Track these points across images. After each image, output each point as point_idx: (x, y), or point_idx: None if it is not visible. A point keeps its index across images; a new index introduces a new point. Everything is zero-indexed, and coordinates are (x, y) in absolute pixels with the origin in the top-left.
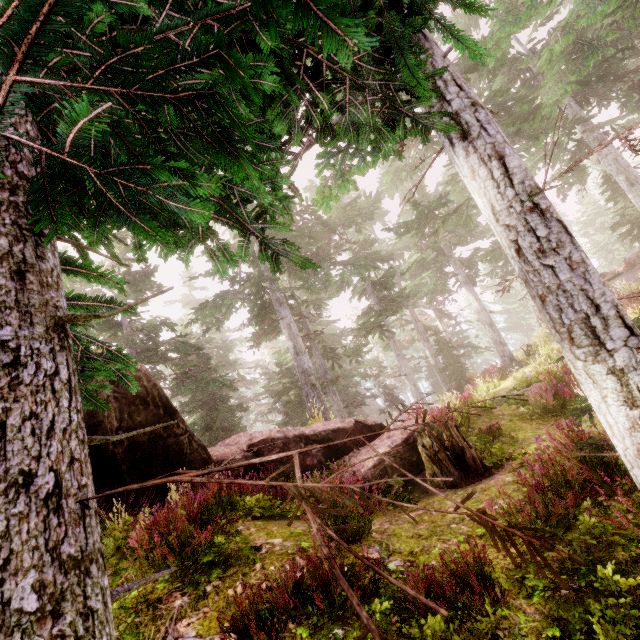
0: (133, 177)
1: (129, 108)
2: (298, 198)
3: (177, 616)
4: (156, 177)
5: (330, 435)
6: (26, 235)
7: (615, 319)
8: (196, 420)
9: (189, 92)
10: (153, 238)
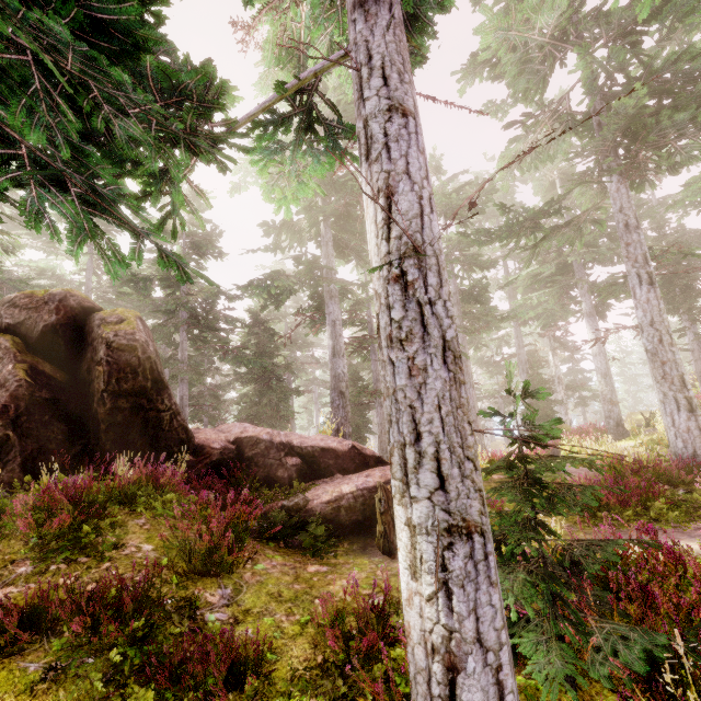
0: None
1: None
2: (206, 202)
3: (10, 580)
4: None
5: (316, 453)
6: None
7: (432, 460)
8: (248, 392)
9: None
10: None
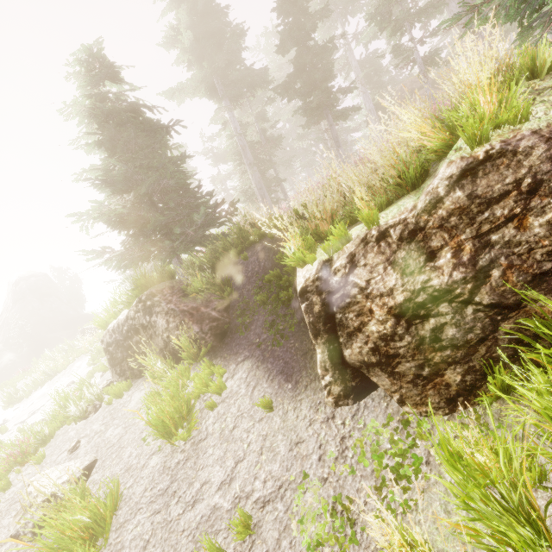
0: None
1: None
2: None
3: None
4: None
5: None
6: None
7: None
8: None
9: None
10: None
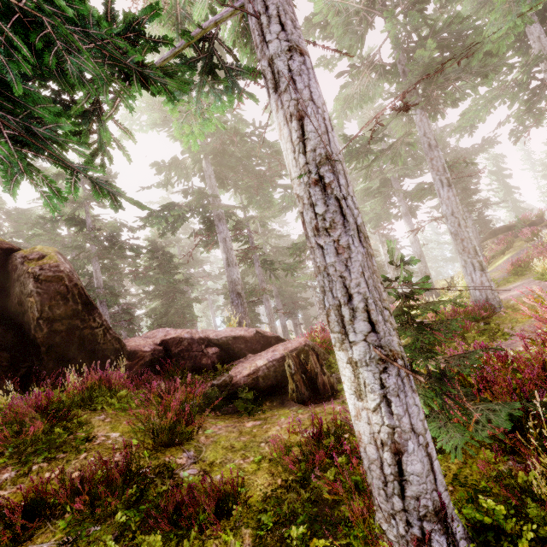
0: None
1: None
2: (131, 138)
3: None
4: None
5: (230, 341)
6: None
7: (363, 312)
8: (157, 306)
9: None
10: None
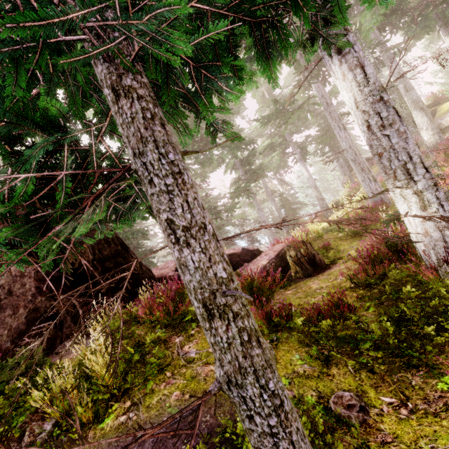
0: (210, 69)
1: (229, 25)
2: None
3: (180, 345)
4: (222, 69)
5: (228, 257)
6: (156, 103)
7: (419, 164)
8: None
9: (263, 17)
10: (207, 109)
